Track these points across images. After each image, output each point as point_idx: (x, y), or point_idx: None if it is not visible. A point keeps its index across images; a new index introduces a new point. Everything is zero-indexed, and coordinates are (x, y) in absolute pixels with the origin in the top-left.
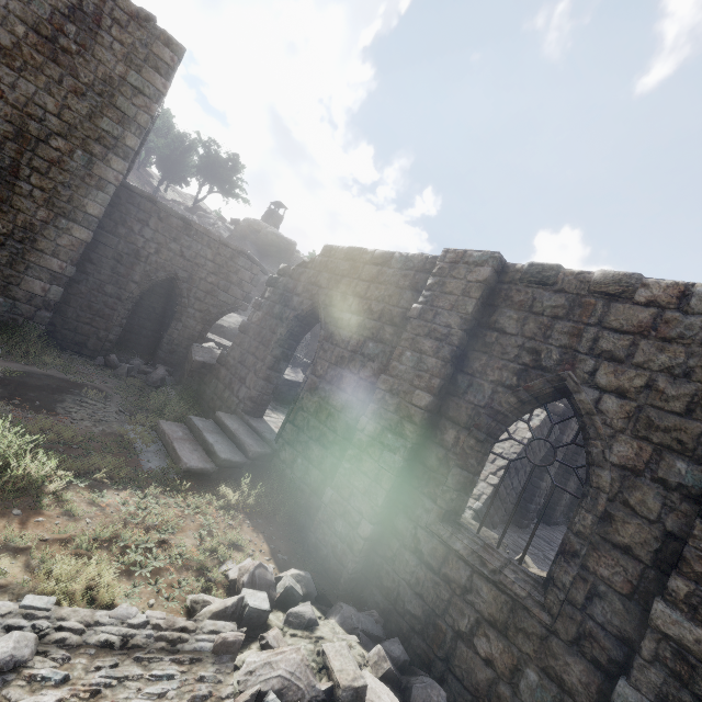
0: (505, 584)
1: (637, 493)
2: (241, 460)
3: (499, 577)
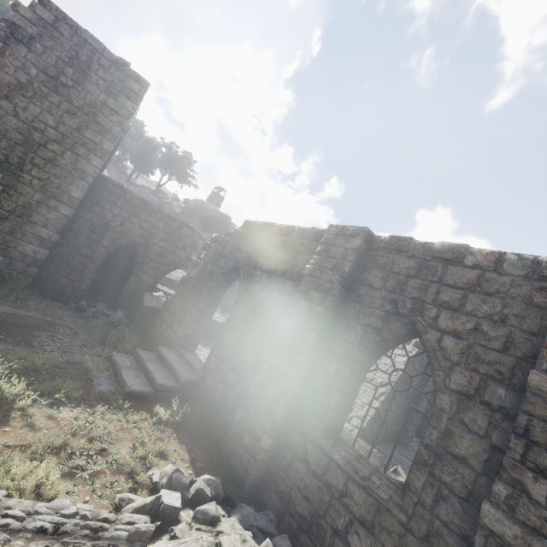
0: (372, 488)
1: (470, 413)
2: (174, 385)
3: (368, 483)
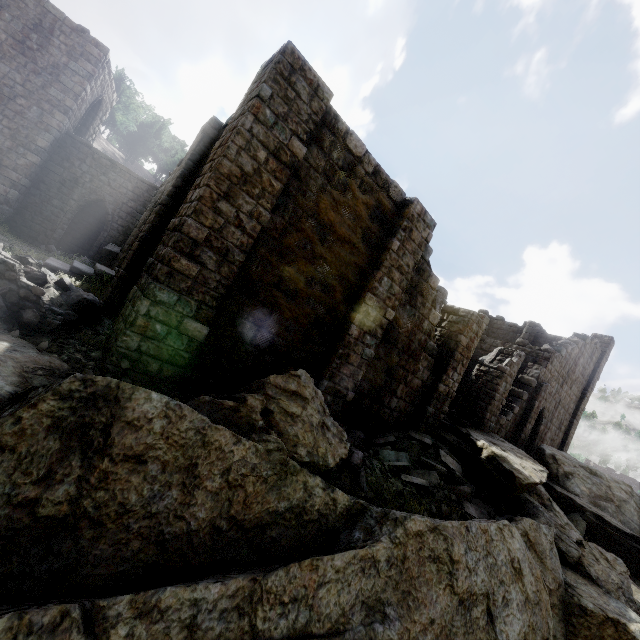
0: None
1: None
2: (89, 272)
3: None
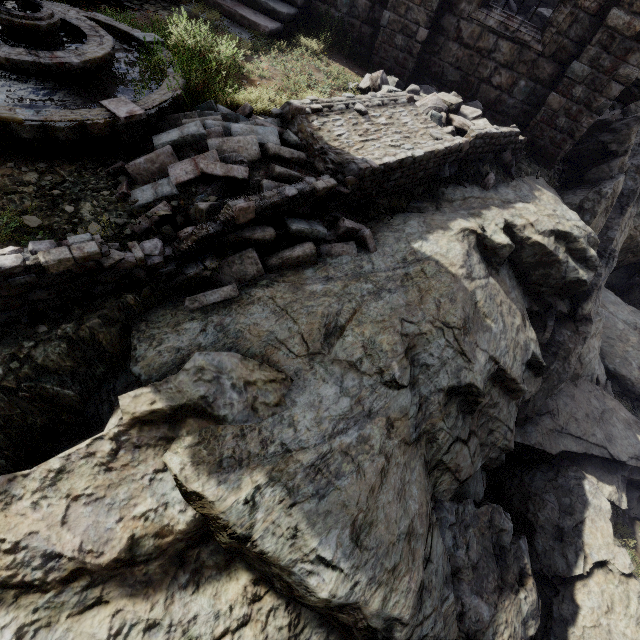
0: (519, 37)
1: None
2: (295, 11)
3: (516, 35)
